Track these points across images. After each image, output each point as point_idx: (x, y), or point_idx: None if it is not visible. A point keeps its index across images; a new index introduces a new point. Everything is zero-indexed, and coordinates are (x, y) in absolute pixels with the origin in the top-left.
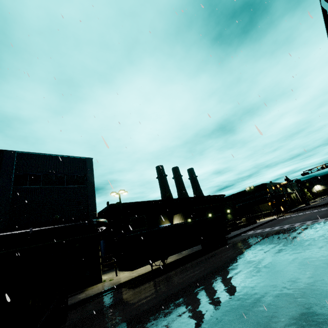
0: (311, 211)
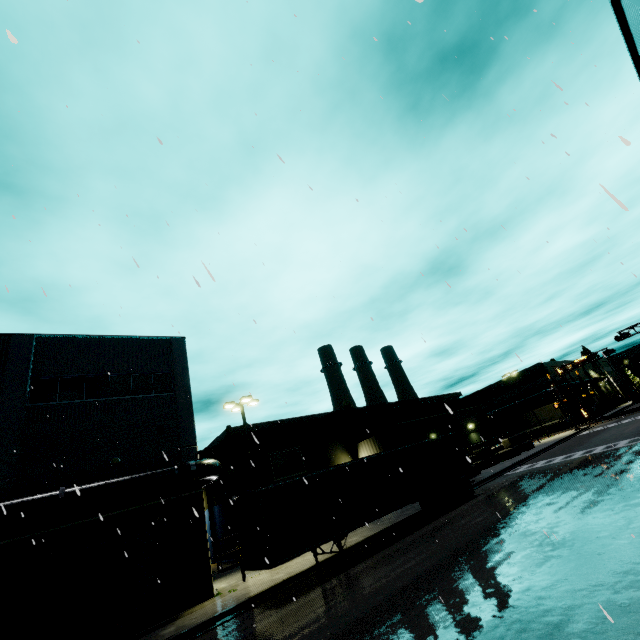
0: None
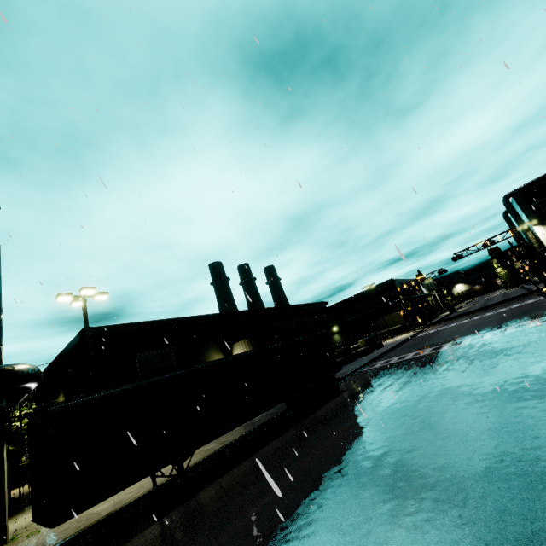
0: (471, 319)
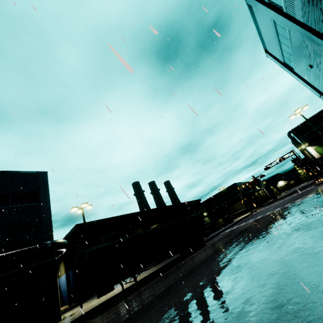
0: (279, 202)
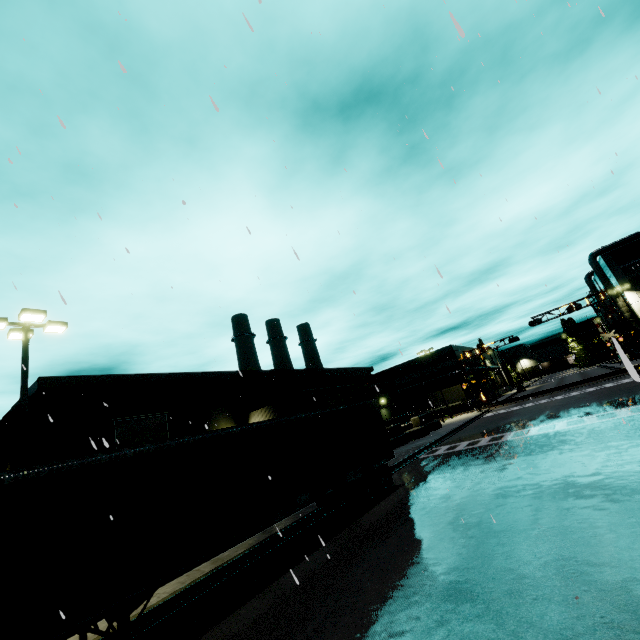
0: (552, 399)
